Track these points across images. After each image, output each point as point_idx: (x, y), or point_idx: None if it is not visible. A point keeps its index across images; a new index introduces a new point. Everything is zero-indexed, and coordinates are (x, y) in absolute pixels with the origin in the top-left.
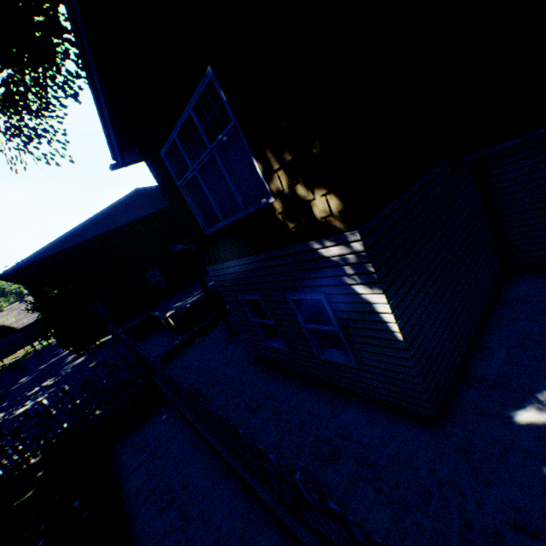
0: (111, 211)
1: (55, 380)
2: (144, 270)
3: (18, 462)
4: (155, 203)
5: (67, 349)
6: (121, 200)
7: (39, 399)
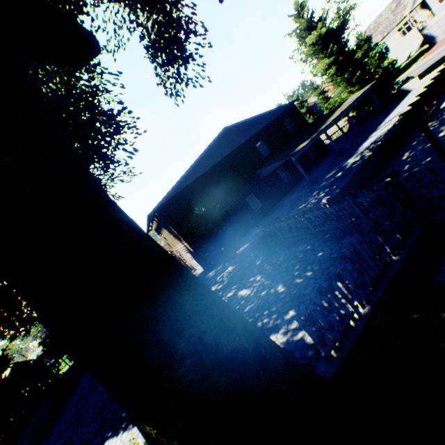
0: (209, 151)
1: (222, 283)
2: (243, 196)
3: (351, 313)
4: (238, 138)
5: (215, 262)
6: (215, 139)
7: (229, 295)
